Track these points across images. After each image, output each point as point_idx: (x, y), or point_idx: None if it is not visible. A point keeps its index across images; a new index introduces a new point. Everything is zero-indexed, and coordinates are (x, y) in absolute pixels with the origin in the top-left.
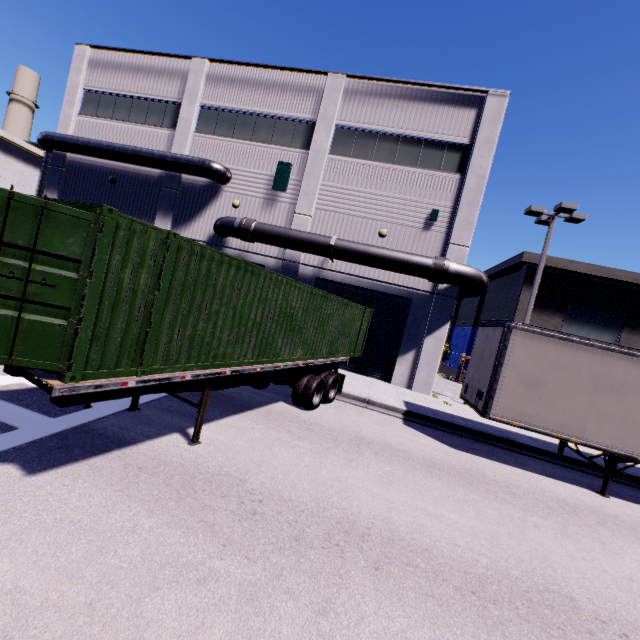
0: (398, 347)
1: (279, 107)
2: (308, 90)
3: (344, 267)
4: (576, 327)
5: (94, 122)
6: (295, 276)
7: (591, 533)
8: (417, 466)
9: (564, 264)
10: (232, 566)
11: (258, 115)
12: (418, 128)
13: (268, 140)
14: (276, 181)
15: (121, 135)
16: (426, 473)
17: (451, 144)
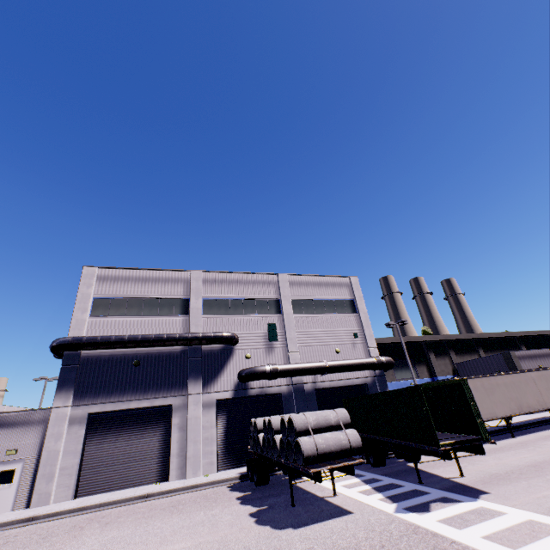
0: None
1: (256, 293)
2: (269, 282)
3: (327, 377)
4: (399, 371)
5: (108, 320)
6: (304, 393)
7: (539, 444)
8: (486, 454)
9: (381, 340)
10: (549, 476)
11: (244, 299)
12: (329, 295)
13: (254, 312)
14: (270, 335)
15: (138, 326)
16: (493, 454)
17: (345, 300)
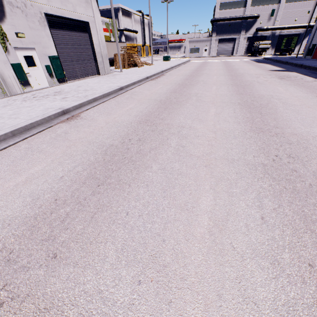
0: (296, 45)
1: None
2: None
3: (285, 31)
4: None
5: (223, 11)
6: (274, 36)
7: None
8: None
9: None
10: None
11: None
12: None
13: (269, 4)
14: (271, 14)
15: (231, 13)
16: None
17: None
